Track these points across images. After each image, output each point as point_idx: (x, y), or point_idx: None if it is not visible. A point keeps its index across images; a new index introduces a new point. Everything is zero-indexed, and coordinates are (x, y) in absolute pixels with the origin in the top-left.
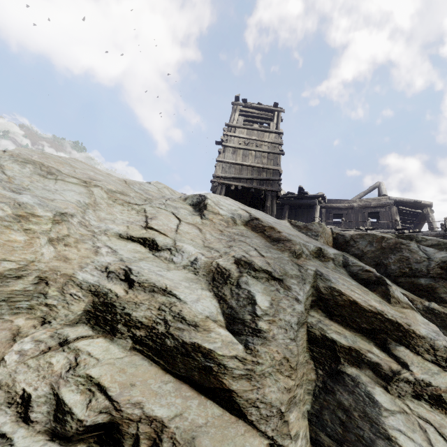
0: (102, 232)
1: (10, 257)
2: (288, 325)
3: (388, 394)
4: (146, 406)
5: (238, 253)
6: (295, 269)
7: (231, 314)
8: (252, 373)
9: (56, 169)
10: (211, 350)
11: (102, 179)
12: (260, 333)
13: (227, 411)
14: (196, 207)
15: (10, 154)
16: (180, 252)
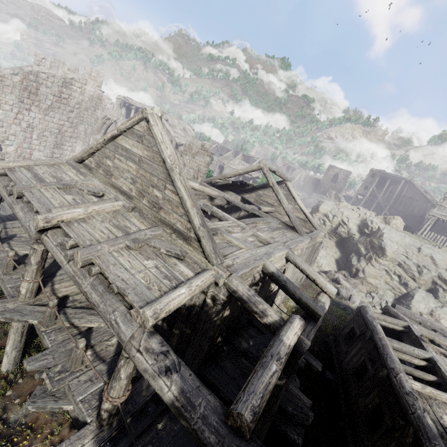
0: (399, 253)
1: (392, 256)
2: (428, 276)
3: (442, 292)
4: (404, 276)
5: (423, 264)
6: (434, 270)
7: (418, 272)
8: (419, 279)
9: (393, 240)
10: (414, 274)
11: (398, 241)
12: (422, 275)
13: (413, 281)
14: (417, 249)
15: (387, 238)
16: (412, 260)
